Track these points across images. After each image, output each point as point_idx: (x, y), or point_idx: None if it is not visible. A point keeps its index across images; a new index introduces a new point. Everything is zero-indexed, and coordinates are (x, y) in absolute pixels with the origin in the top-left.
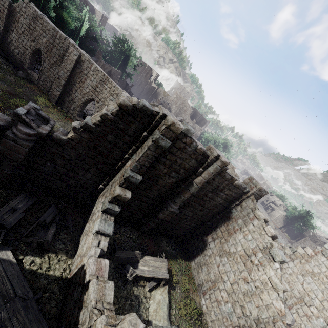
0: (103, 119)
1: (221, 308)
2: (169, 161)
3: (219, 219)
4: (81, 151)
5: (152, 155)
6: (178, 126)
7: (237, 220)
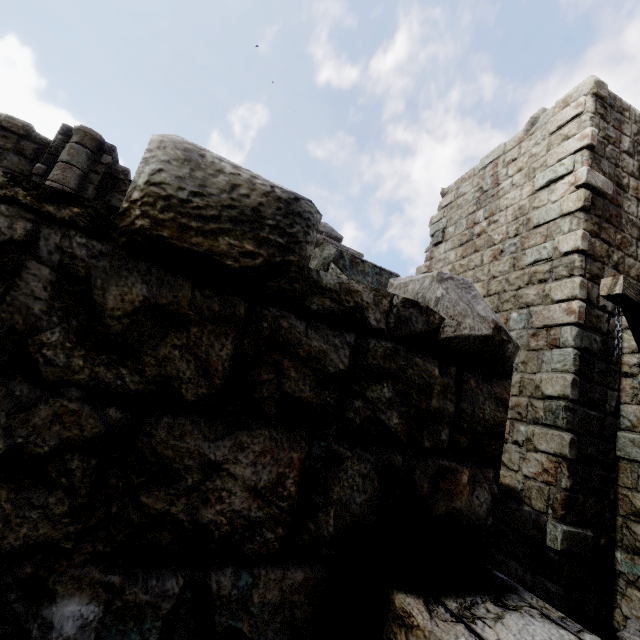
0: None
1: None
2: None
3: None
4: None
5: None
6: None
7: None
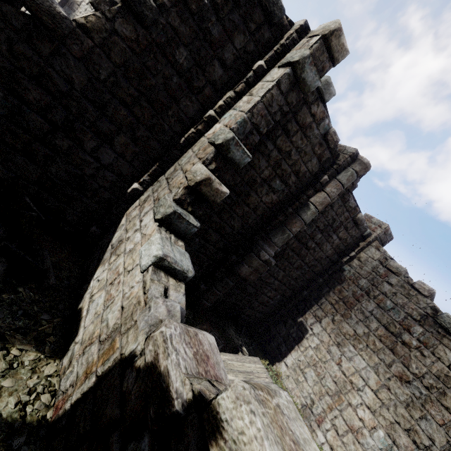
0: None
1: (364, 444)
2: (279, 151)
3: (322, 284)
4: (103, 75)
5: (280, 104)
6: (344, 42)
7: (356, 280)
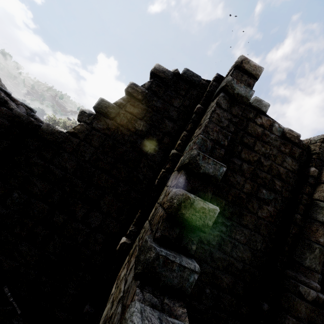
0: (129, 93)
1: None
2: (248, 163)
3: None
4: (87, 157)
5: (228, 118)
6: (254, 64)
7: None
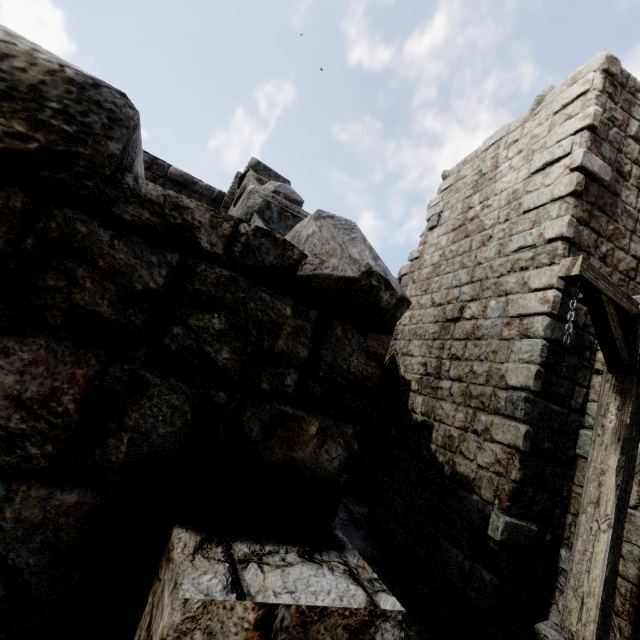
0: None
1: None
2: None
3: None
4: None
5: None
6: None
7: None
